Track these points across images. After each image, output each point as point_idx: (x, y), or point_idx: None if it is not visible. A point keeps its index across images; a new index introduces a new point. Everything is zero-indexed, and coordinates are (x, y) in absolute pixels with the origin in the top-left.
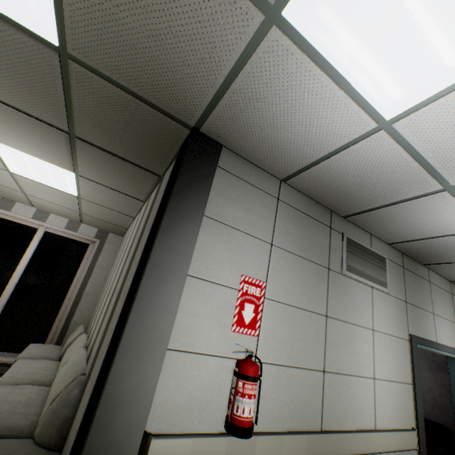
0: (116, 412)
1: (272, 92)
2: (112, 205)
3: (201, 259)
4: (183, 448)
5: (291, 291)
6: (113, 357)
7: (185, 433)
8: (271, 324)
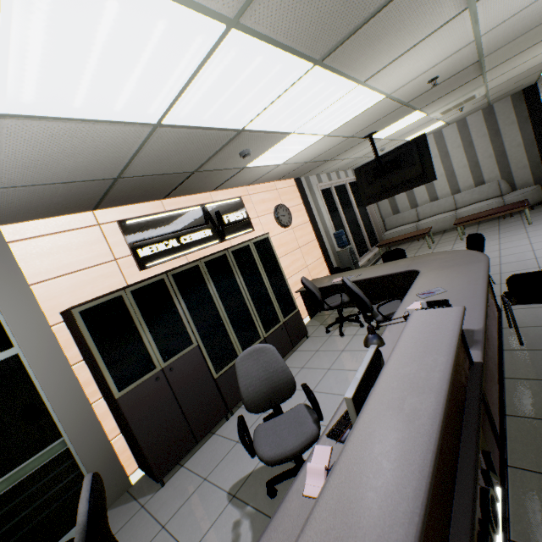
0: None
1: None
2: None
3: None
4: None
5: None
6: None
7: None
8: None
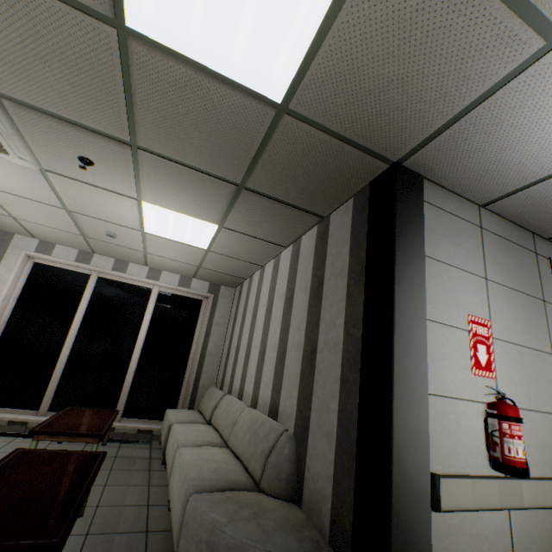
0: (406, 453)
1: (516, 115)
2: (244, 254)
3: (431, 301)
4: (464, 488)
5: (513, 328)
6: (391, 402)
7: (461, 474)
8: (504, 365)
